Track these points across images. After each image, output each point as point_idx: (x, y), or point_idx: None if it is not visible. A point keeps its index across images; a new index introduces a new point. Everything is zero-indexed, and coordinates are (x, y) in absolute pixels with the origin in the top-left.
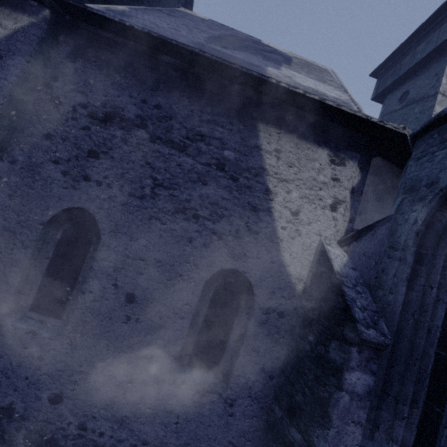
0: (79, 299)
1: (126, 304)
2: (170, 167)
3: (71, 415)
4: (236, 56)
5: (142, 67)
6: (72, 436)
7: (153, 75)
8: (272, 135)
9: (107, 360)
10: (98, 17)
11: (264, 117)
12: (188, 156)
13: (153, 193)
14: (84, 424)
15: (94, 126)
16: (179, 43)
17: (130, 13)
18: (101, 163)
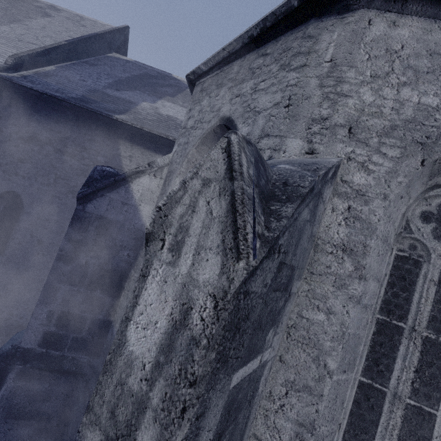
0: (10, 243)
1: (38, 245)
2: (66, 167)
3: (5, 307)
4: (120, 97)
5: (50, 109)
6: (5, 318)
7: (57, 113)
8: (127, 147)
9: (25, 276)
10: (20, 85)
11: (123, 137)
12: (76, 161)
13: (55, 182)
14: (12, 312)
15: (22, 144)
16: (63, 99)
17: (54, 72)
18: (25, 165)
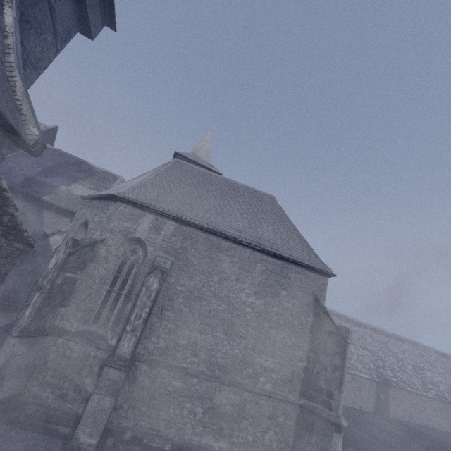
0: None
1: None
2: None
3: None
4: (47, 182)
5: None
6: None
7: None
8: (48, 213)
9: None
10: None
11: (46, 207)
12: None
13: None
14: None
15: None
16: (10, 187)
17: (1, 164)
18: None
